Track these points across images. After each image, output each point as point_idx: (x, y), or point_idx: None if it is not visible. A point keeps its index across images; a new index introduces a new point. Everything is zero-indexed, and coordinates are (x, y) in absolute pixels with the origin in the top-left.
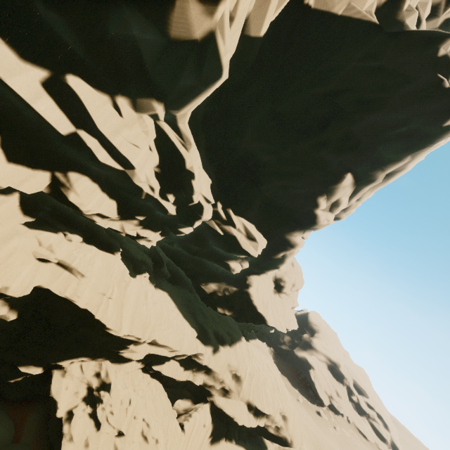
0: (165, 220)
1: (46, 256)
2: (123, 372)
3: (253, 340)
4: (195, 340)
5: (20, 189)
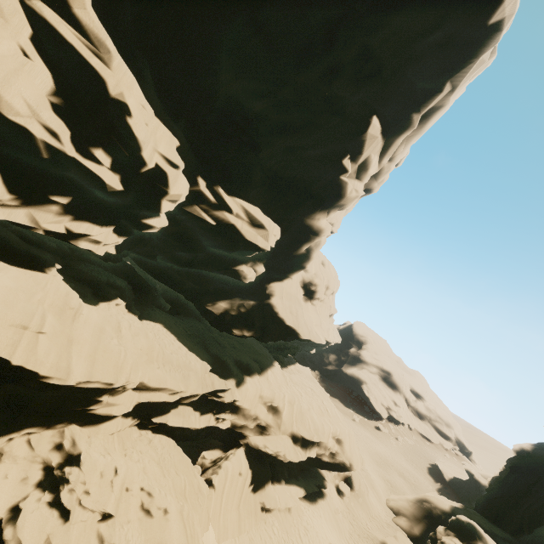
0: (117, 209)
1: None
2: (103, 435)
3: (292, 366)
4: (210, 375)
5: None
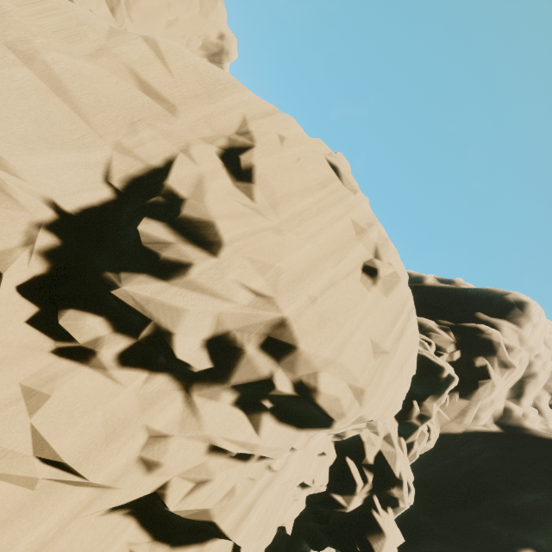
0: None
1: None
2: None
3: None
4: None
5: None
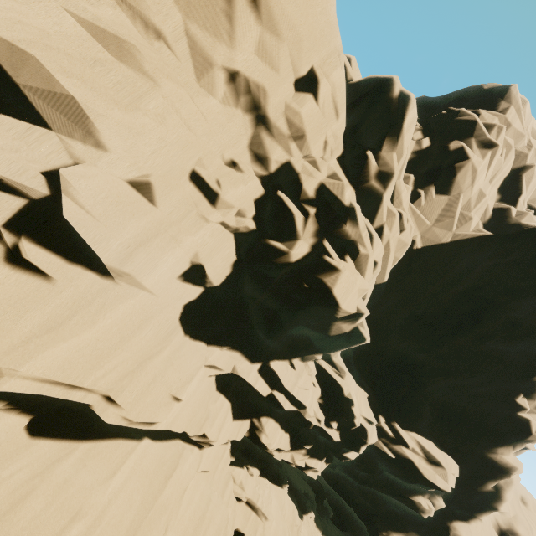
0: (328, 443)
1: (240, 494)
2: None
3: None
4: None
5: (237, 439)
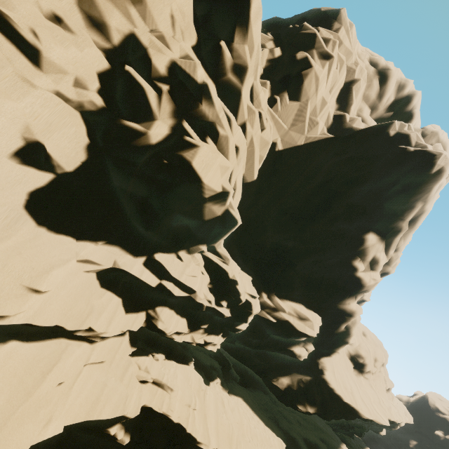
0: (223, 322)
1: (145, 377)
2: None
3: None
4: None
5: (132, 329)
